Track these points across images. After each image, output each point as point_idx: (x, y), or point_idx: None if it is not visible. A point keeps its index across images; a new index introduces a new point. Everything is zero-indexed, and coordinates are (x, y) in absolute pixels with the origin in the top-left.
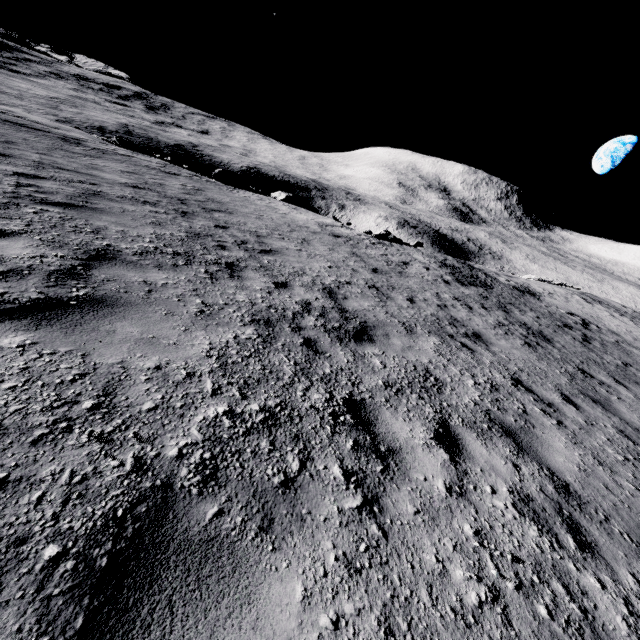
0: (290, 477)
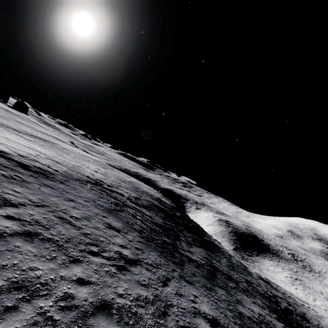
0: None
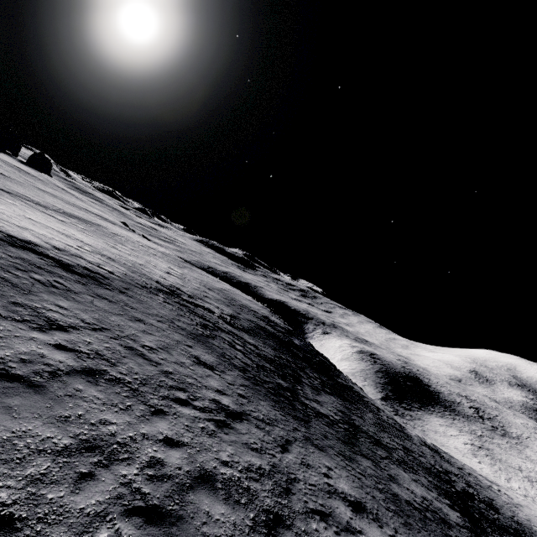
0: None
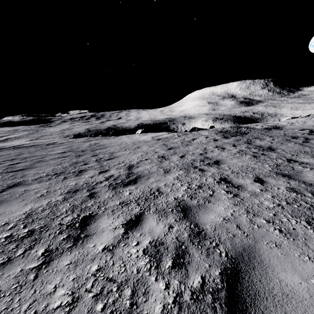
0: (10, 259)
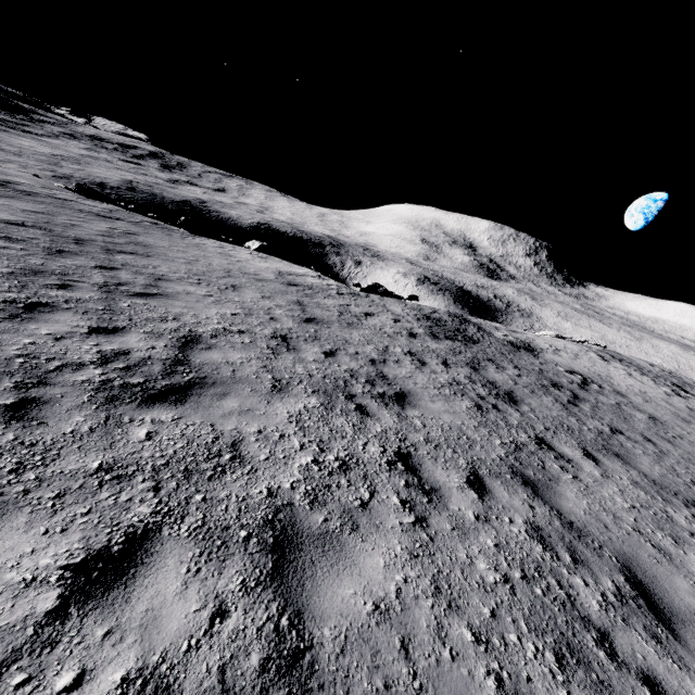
0: None
